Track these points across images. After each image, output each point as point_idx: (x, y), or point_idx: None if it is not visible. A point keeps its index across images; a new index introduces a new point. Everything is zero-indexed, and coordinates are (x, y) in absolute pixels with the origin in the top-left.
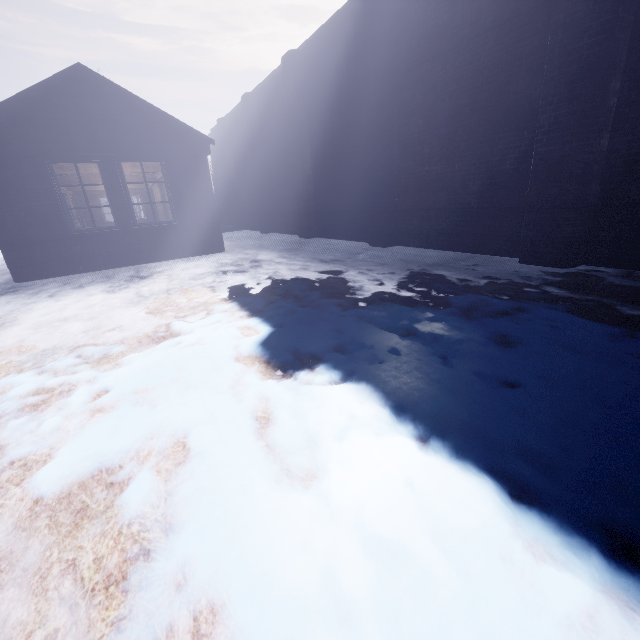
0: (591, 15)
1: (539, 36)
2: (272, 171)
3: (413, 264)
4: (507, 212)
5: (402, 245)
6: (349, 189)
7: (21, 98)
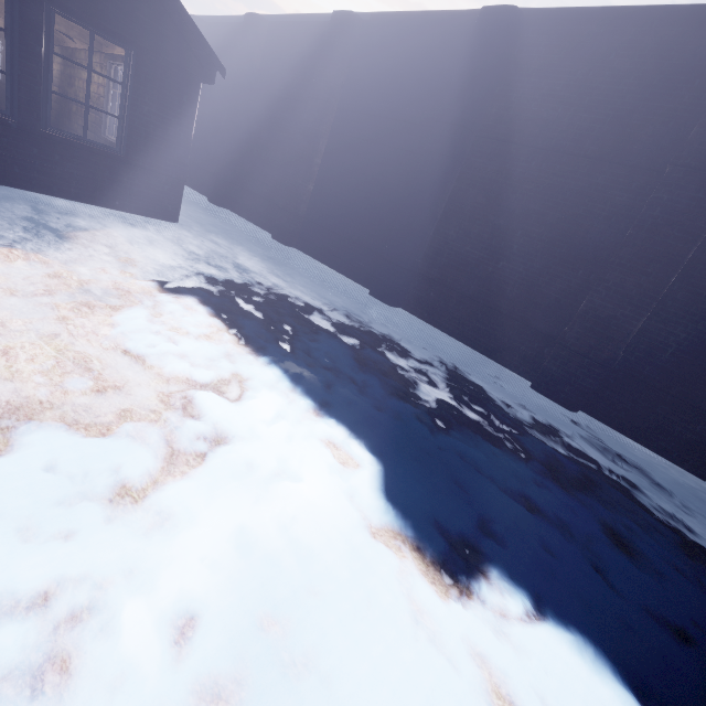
0: (689, 214)
1: (629, 195)
2: (257, 134)
3: (439, 353)
4: (533, 333)
5: (406, 310)
6: (363, 218)
7: None
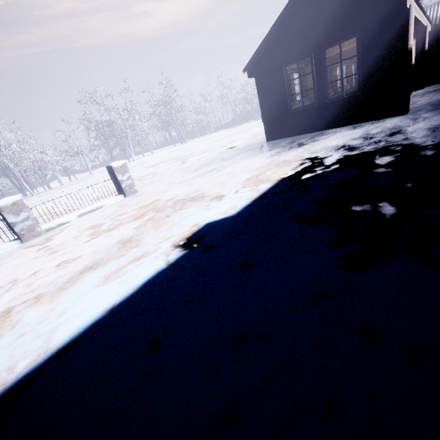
0: None
1: None
2: None
3: None
4: None
5: None
6: None
7: (271, 31)
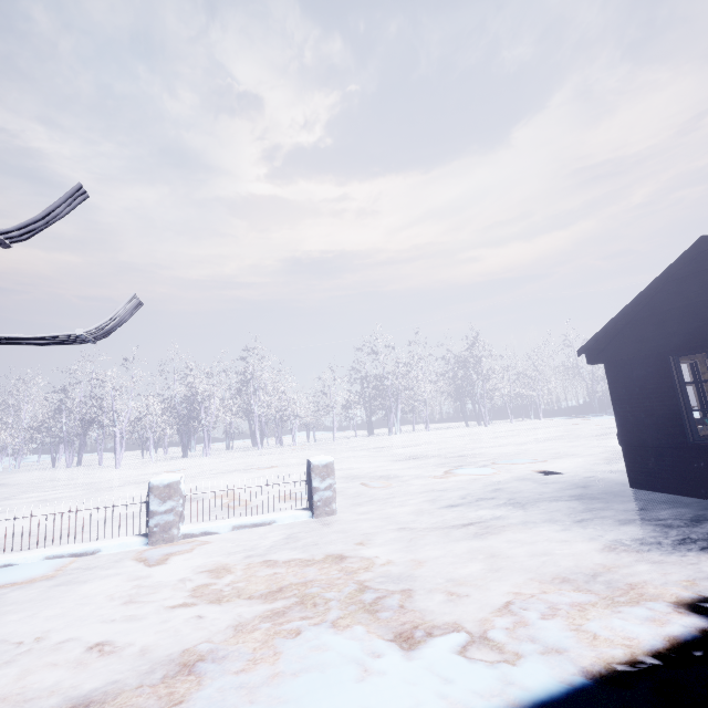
0: None
1: None
2: None
3: None
4: None
5: None
6: None
7: (637, 301)
